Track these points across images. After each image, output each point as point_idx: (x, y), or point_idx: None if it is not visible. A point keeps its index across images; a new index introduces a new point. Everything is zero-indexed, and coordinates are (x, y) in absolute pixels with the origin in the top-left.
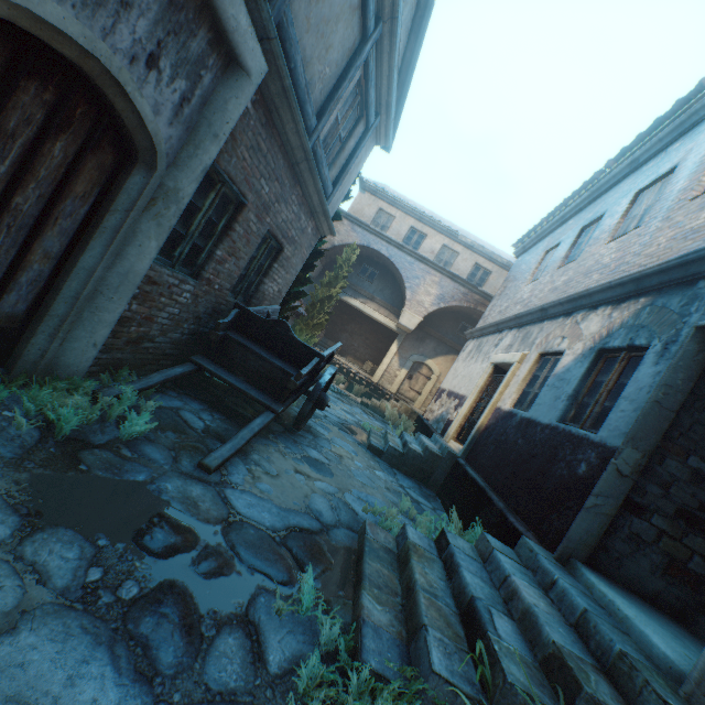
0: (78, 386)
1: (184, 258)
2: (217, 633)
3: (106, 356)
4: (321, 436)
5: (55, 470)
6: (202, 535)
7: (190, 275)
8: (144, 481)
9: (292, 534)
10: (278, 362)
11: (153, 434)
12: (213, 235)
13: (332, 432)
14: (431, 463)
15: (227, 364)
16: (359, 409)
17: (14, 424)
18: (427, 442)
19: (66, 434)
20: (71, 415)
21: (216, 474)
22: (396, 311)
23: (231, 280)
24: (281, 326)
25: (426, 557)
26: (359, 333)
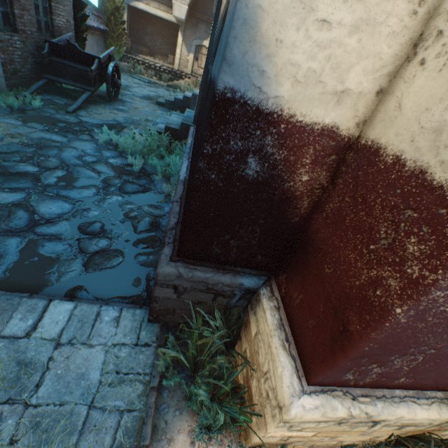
0: (9, 95)
1: (3, 22)
2: (81, 135)
3: (8, 83)
4: (127, 102)
5: (22, 115)
6: (72, 124)
7: (13, 31)
8: (49, 116)
9: (105, 125)
10: (81, 68)
11: (46, 107)
12: (6, 2)
13: (136, 101)
14: (186, 103)
15: (61, 75)
16: (163, 89)
17: (1, 107)
18: (187, 94)
19: (18, 108)
20: (14, 102)
21: (74, 114)
22: (171, 5)
23: (34, 26)
24: (72, 47)
25: (151, 122)
26: (157, 33)
